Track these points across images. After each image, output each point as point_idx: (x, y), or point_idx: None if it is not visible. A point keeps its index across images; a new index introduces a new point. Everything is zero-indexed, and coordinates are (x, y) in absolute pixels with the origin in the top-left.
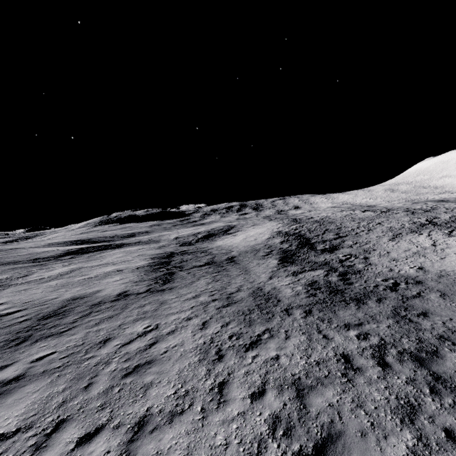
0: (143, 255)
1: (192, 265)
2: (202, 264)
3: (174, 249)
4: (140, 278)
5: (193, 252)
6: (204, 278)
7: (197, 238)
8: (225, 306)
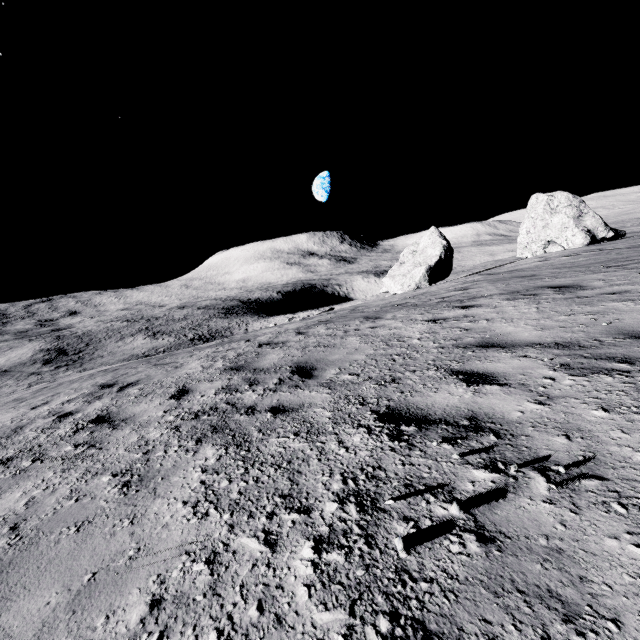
0: None
1: None
2: None
3: None
4: None
5: None
6: None
7: None
8: (19, 377)
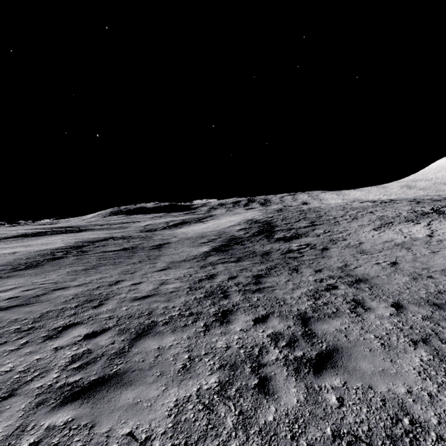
0: (77, 238)
1: (103, 250)
2: (116, 249)
3: (125, 234)
4: (8, 262)
5: (134, 237)
6: (82, 265)
7: (166, 225)
8: None
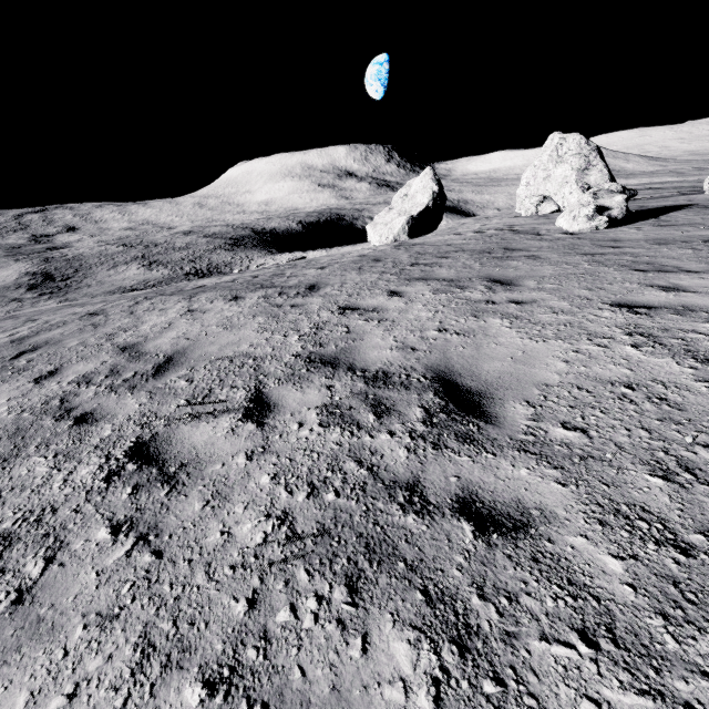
0: None
1: None
2: None
3: None
4: None
5: None
6: None
7: None
8: None
